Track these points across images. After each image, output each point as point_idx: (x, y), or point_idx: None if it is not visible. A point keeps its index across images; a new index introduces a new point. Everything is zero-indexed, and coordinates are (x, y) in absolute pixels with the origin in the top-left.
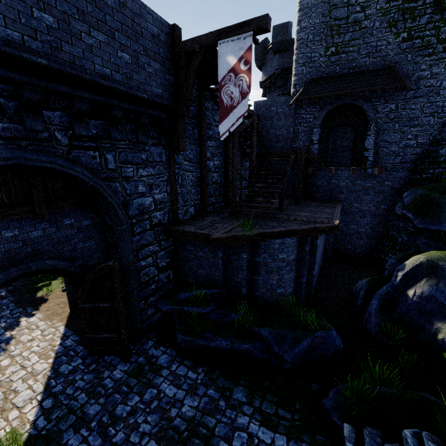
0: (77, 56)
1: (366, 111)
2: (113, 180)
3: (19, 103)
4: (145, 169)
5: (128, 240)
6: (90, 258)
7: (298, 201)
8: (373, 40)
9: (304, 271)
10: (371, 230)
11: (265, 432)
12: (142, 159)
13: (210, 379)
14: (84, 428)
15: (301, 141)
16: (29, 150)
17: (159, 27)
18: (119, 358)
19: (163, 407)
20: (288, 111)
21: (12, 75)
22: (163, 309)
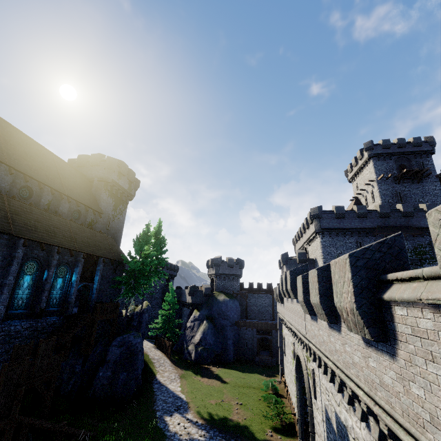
0: None
1: None
2: None
3: None
4: None
5: None
6: None
7: None
8: None
9: None
10: None
11: None
12: None
13: None
14: None
15: None
16: None
17: None
18: None
19: None
20: None
21: None
22: None
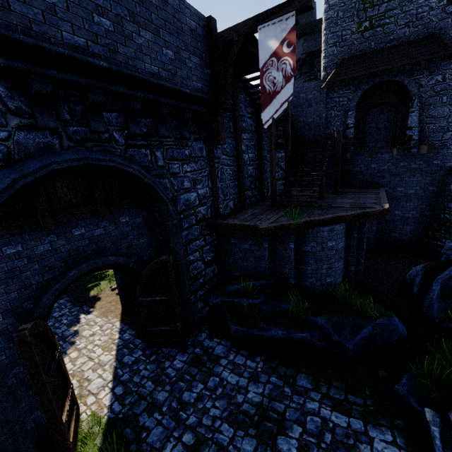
0: (130, 57)
1: (407, 87)
2: (162, 177)
3: (84, 107)
4: (189, 165)
5: (179, 234)
6: (143, 254)
7: (337, 189)
8: (413, 8)
9: (353, 259)
10: (418, 214)
11: (339, 416)
12: (186, 155)
13: (270, 367)
14: (157, 412)
15: (335, 127)
16: (94, 151)
17: (197, 21)
18: (176, 349)
19: (228, 393)
20: (319, 96)
21: (80, 80)
22: (213, 301)
